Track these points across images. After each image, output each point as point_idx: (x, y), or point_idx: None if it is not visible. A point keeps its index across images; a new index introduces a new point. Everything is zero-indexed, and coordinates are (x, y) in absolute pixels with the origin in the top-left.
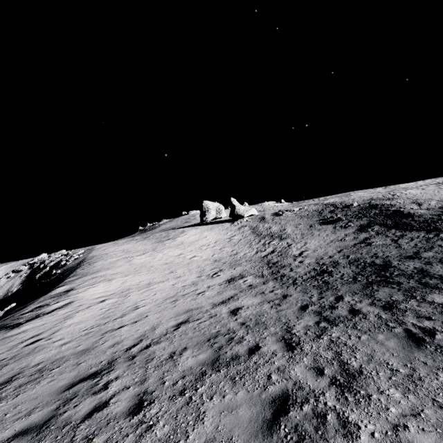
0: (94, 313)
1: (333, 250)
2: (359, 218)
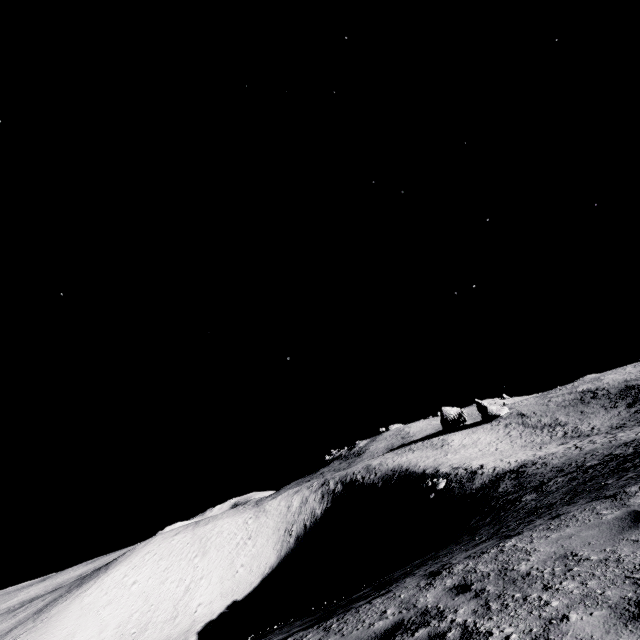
0: (515, 458)
1: (616, 421)
2: (623, 398)
